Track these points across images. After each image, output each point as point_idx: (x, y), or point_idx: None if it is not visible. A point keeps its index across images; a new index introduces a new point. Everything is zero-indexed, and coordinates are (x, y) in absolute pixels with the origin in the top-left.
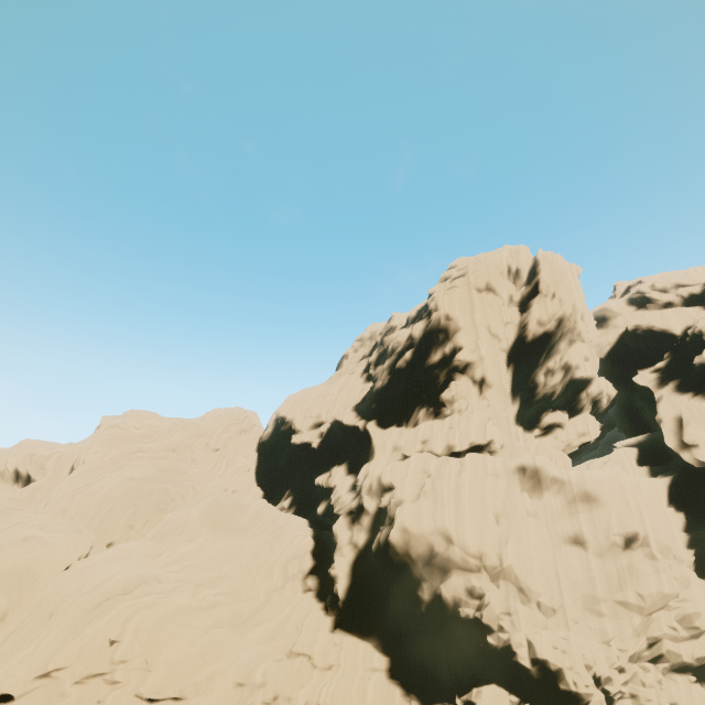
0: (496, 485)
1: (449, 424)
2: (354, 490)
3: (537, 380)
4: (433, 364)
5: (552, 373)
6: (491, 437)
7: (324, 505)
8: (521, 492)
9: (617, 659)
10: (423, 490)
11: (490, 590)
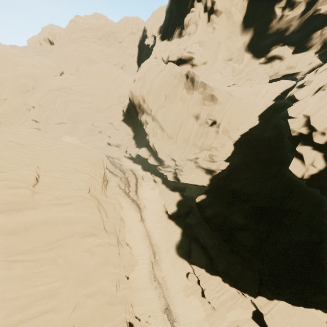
0: (172, 82)
1: (178, 42)
2: None
3: (272, 14)
4: None
5: (292, 8)
6: (190, 55)
7: None
8: (183, 89)
9: (183, 157)
10: (141, 77)
11: (151, 123)
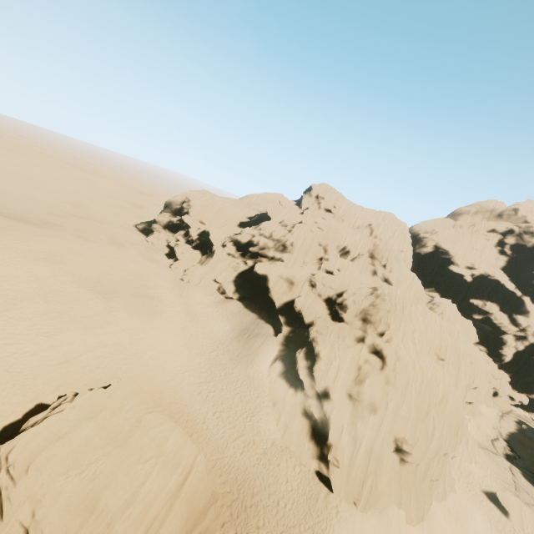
0: None
1: None
2: (516, 326)
3: None
4: None
5: None
6: None
7: (481, 317)
8: None
9: None
10: None
11: None
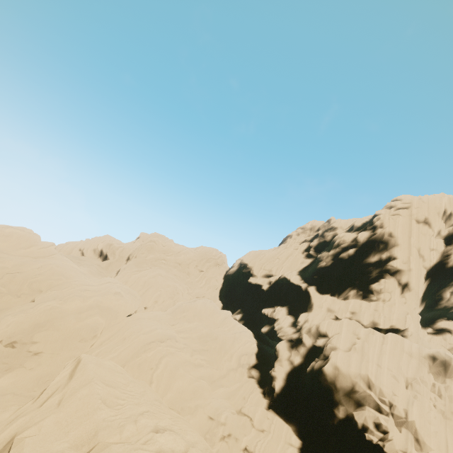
0: (409, 361)
1: (375, 307)
2: (294, 327)
3: (443, 295)
4: (370, 262)
5: None
6: (408, 327)
7: (267, 328)
8: (428, 373)
9: None
10: (354, 346)
11: (393, 431)
